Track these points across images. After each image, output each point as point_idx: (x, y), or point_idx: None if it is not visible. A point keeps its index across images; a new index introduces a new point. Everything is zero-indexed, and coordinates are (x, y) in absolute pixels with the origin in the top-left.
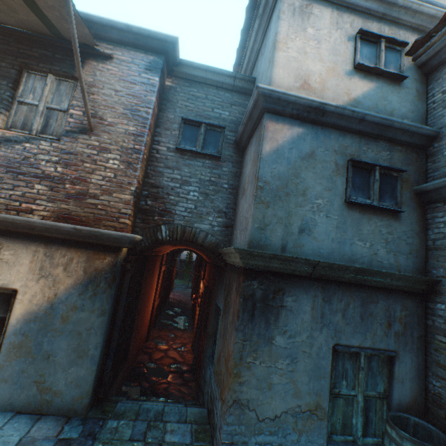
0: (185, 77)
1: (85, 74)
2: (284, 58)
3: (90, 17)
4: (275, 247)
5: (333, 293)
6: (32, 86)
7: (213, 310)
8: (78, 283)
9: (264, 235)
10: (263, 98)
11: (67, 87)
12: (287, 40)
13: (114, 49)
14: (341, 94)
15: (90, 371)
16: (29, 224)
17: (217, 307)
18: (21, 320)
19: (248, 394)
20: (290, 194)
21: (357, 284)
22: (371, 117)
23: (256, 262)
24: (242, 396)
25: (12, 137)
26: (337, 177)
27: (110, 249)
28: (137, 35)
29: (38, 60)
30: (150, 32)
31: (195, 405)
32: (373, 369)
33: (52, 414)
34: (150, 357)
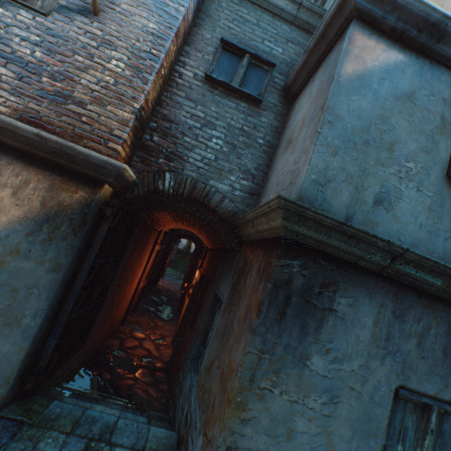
0: None
1: None
2: None
3: None
4: (335, 217)
5: (409, 307)
6: None
7: (209, 301)
8: (29, 217)
9: (322, 195)
10: None
11: None
12: None
13: None
14: None
15: (18, 348)
16: None
17: (214, 299)
18: None
19: (252, 441)
20: (370, 144)
21: (446, 301)
22: None
23: (306, 230)
24: (241, 443)
25: None
26: (441, 137)
27: (86, 180)
28: None
29: None
30: None
31: (162, 421)
32: (444, 435)
33: None
34: (121, 344)
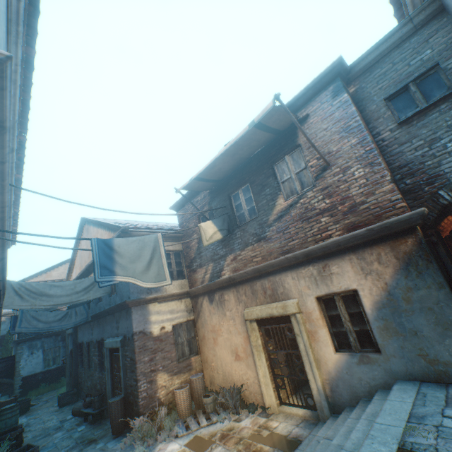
0: (361, 72)
1: (300, 139)
2: None
3: None
4: None
5: None
6: (281, 170)
7: None
8: (396, 269)
9: None
10: None
11: (296, 155)
12: None
13: (305, 110)
14: None
15: None
16: (335, 243)
17: None
18: (373, 309)
19: None
20: None
21: None
22: None
23: None
24: None
25: (291, 203)
26: None
27: (404, 232)
28: (313, 87)
29: (276, 155)
30: (319, 76)
31: None
32: None
33: None
34: None
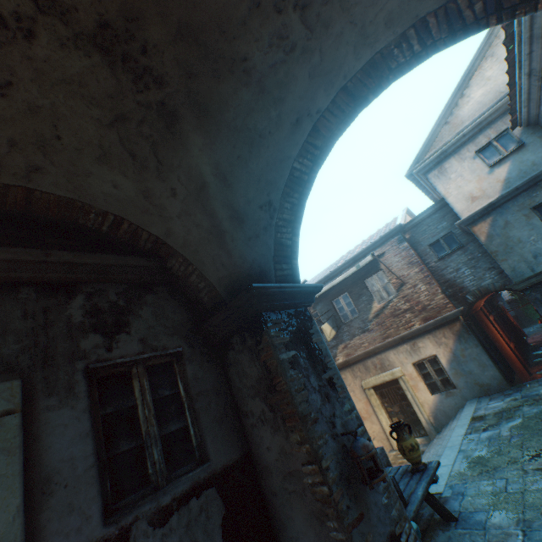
0: (411, 227)
1: (382, 265)
2: (452, 198)
3: (367, 247)
4: (527, 273)
5: None
6: (371, 284)
7: None
8: (454, 340)
9: (516, 272)
10: (460, 224)
11: (380, 275)
12: (446, 190)
13: (381, 248)
14: (494, 184)
15: (493, 371)
16: (418, 329)
17: None
18: (447, 364)
19: None
20: (512, 247)
21: None
22: (519, 185)
23: (522, 285)
24: None
25: (383, 305)
26: (531, 220)
27: (454, 320)
28: (385, 237)
29: (365, 275)
30: (388, 232)
31: None
32: None
33: (494, 393)
34: None
